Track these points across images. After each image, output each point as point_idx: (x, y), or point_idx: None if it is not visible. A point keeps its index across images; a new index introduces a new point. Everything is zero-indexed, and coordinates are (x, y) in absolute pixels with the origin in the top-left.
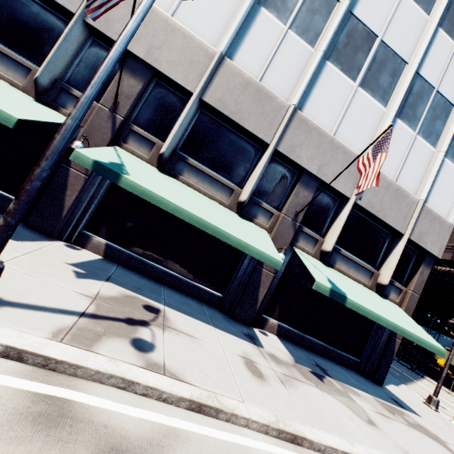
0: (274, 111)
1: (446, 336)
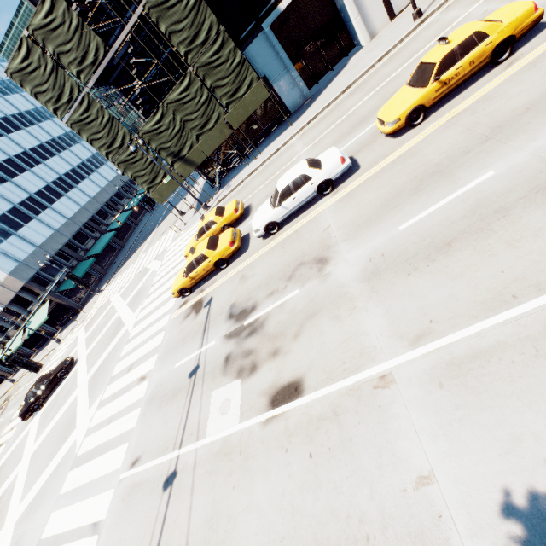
0: None
1: None
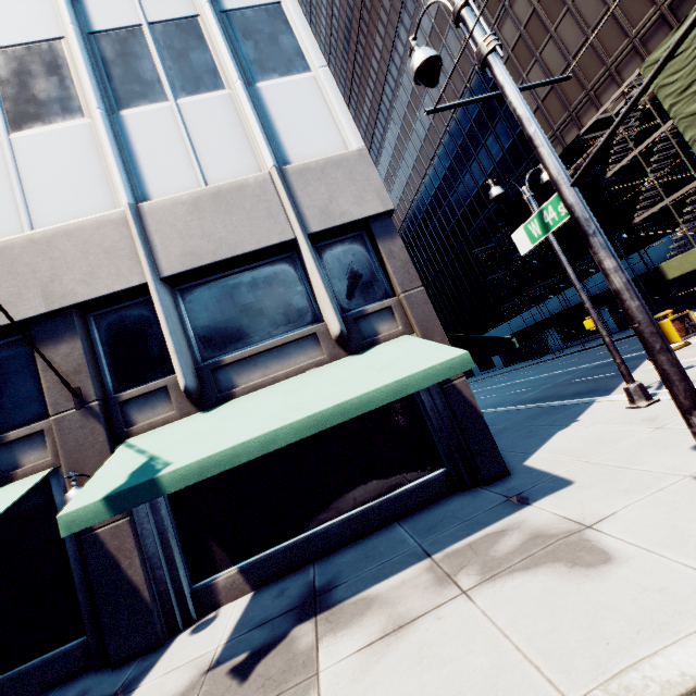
0: None
1: (659, 240)
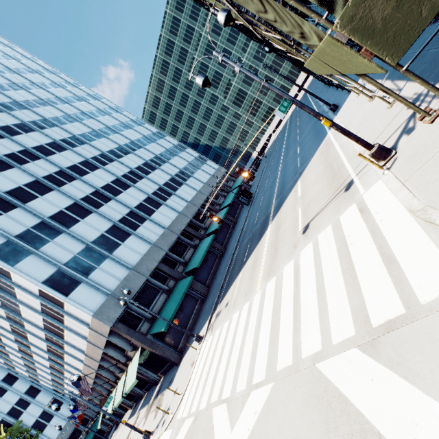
0: (90, 358)
1: None
